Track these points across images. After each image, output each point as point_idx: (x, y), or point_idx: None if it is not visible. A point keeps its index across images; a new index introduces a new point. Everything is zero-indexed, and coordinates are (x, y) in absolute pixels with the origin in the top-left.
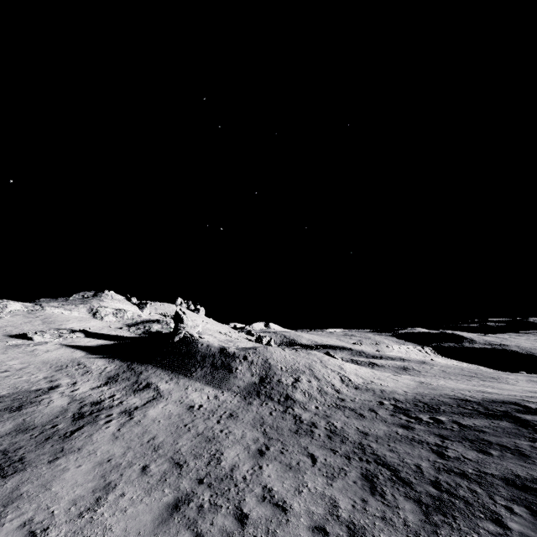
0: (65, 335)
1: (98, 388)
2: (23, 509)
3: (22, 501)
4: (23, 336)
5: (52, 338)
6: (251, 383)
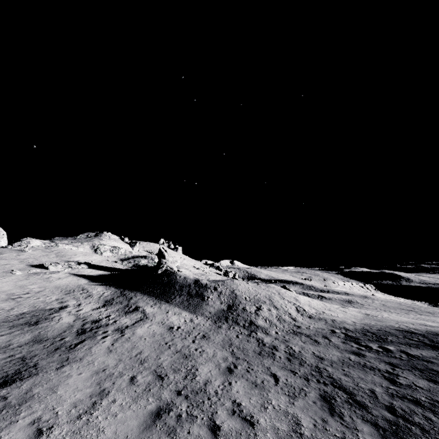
0: (73, 266)
1: (97, 309)
2: (34, 409)
3: (33, 401)
4: (41, 266)
5: (63, 268)
6: (220, 310)
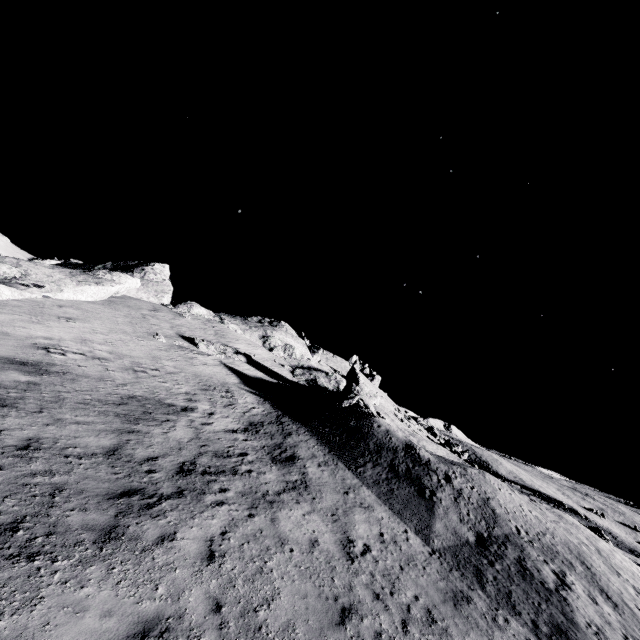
0: (229, 353)
1: (232, 433)
2: None
3: None
4: (192, 340)
5: (215, 352)
6: (459, 538)
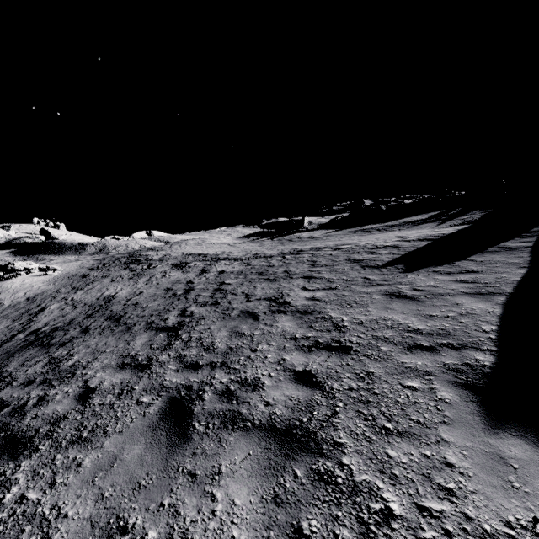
0: None
1: None
2: None
3: None
4: None
5: None
6: (95, 252)
